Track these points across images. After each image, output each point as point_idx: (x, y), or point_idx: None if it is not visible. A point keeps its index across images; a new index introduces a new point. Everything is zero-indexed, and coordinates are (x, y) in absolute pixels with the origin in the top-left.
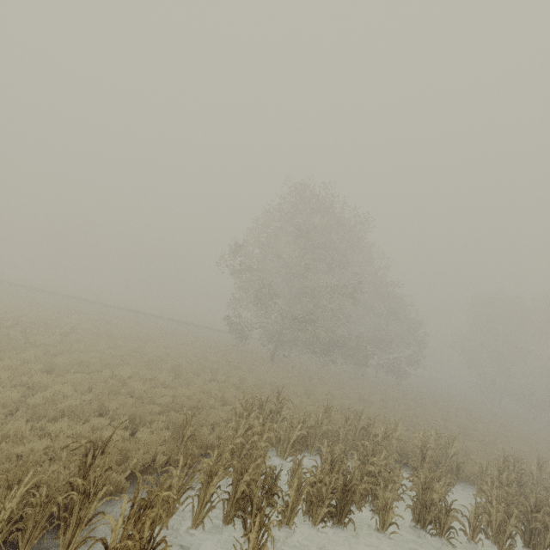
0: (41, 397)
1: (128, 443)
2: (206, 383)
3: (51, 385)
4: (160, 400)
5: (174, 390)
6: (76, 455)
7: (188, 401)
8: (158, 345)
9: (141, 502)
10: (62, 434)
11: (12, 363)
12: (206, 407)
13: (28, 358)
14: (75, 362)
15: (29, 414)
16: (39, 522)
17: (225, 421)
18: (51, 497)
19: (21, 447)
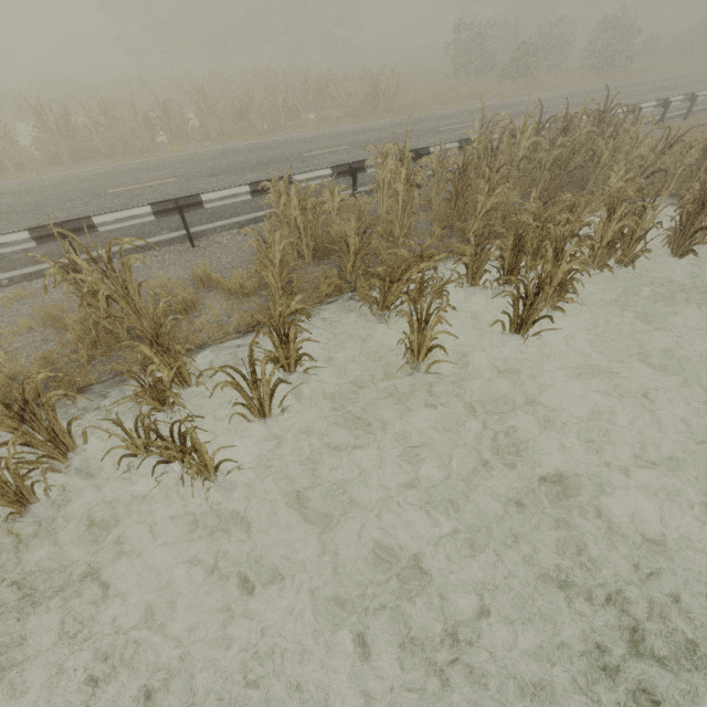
0: None
1: None
2: None
3: None
4: None
5: None
6: None
7: None
8: None
9: None
10: None
11: None
12: None
13: None
14: None
15: None
16: None
17: None
18: None
19: None
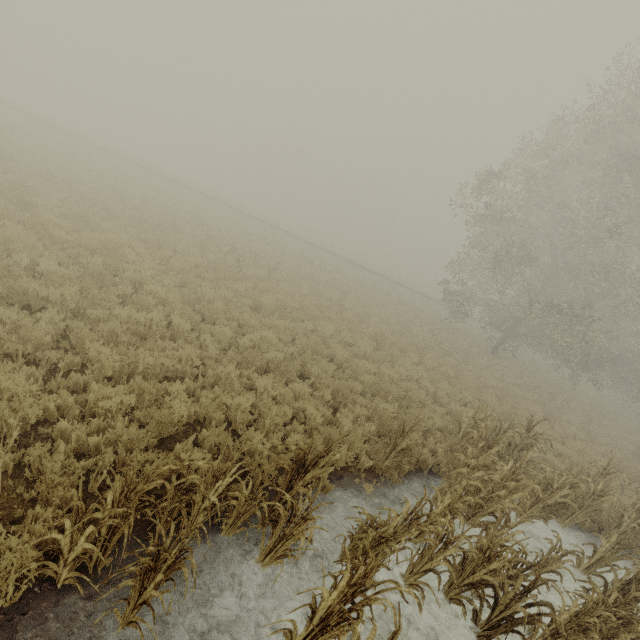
0: (249, 339)
1: (331, 431)
2: (413, 366)
3: (258, 327)
4: (363, 377)
5: (376, 365)
6: (279, 426)
7: (396, 389)
8: (358, 300)
9: (349, 532)
10: (266, 393)
11: (227, 293)
12: (415, 402)
13: (240, 291)
14: (279, 303)
15: (239, 358)
16: (243, 514)
17: (438, 429)
18: (255, 495)
19: (230, 400)
